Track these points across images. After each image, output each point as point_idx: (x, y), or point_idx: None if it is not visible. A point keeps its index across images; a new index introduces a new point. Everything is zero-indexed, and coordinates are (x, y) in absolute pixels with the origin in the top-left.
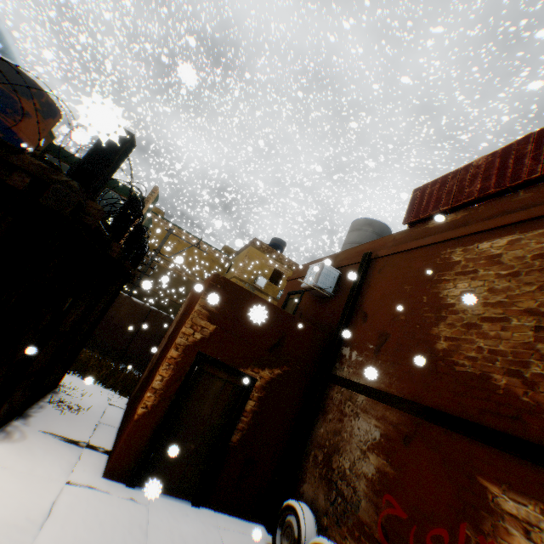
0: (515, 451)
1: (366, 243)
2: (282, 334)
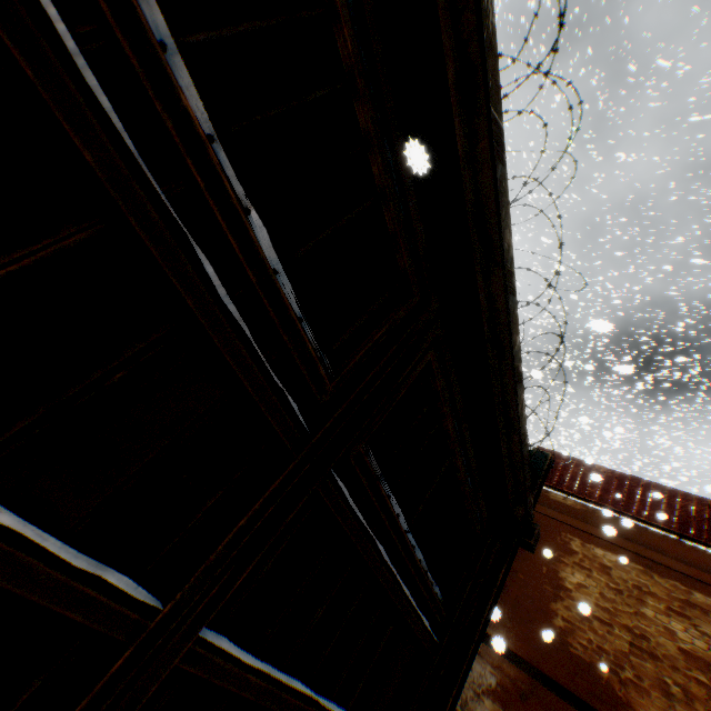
0: None
1: None
2: None
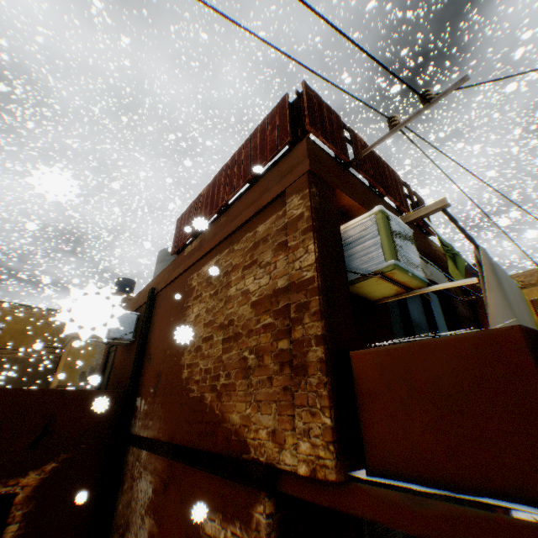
0: (211, 468)
1: (155, 277)
2: (50, 418)
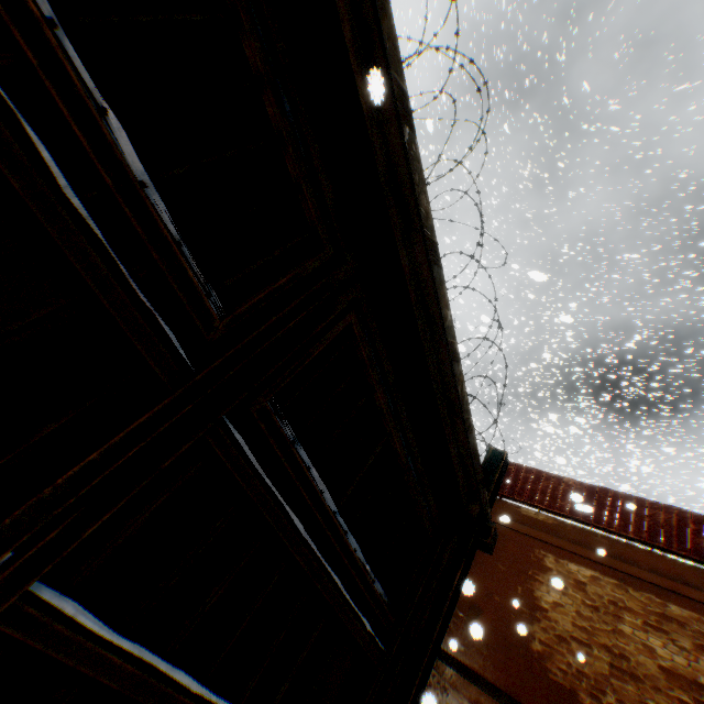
0: None
1: None
2: None
